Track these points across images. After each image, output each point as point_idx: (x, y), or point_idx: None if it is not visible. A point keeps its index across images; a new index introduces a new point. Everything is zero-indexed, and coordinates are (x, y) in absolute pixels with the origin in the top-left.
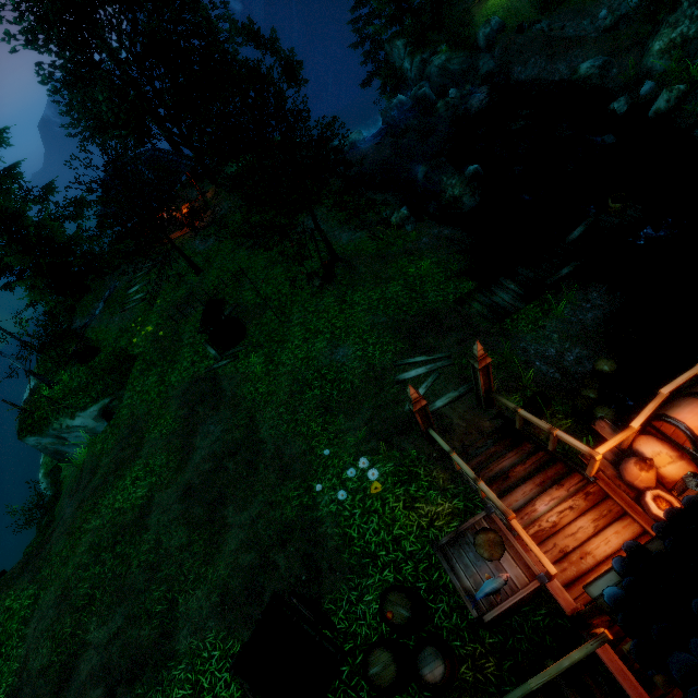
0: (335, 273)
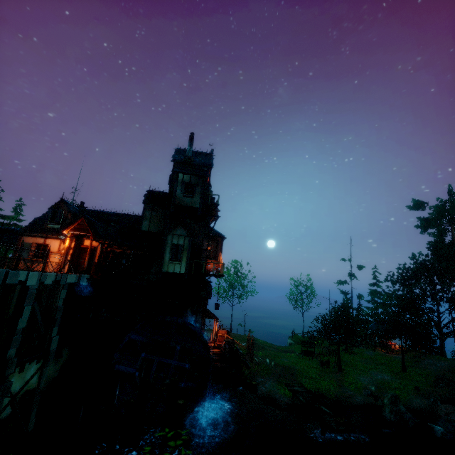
0: (328, 367)
